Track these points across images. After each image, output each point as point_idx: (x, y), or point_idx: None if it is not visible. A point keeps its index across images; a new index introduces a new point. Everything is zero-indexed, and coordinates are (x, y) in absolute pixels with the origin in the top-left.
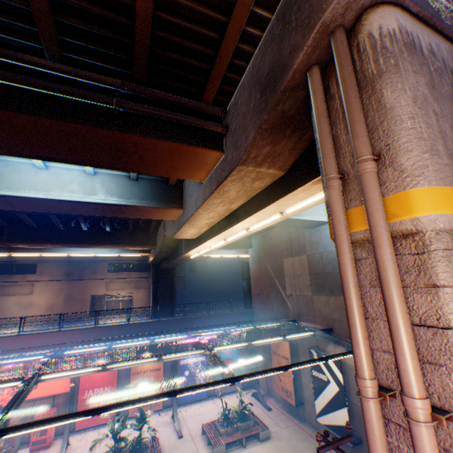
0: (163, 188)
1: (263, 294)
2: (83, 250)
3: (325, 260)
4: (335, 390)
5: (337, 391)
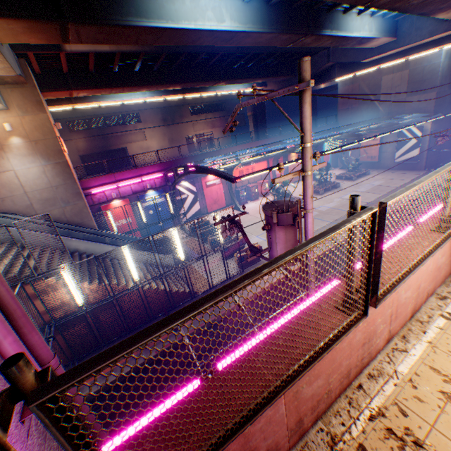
0: (391, 24)
1: (352, 109)
2: (228, 88)
3: (426, 71)
4: (413, 143)
5: (415, 143)
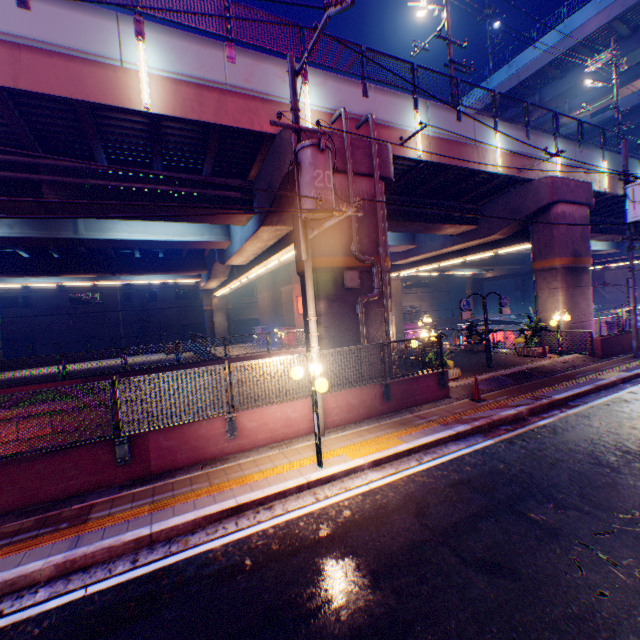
0: (614, 242)
1: None
2: (463, 270)
3: None
4: None
5: None
